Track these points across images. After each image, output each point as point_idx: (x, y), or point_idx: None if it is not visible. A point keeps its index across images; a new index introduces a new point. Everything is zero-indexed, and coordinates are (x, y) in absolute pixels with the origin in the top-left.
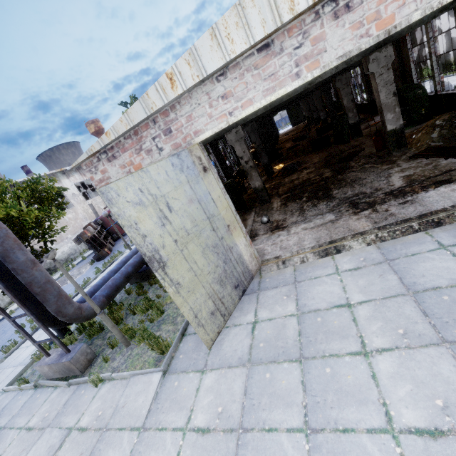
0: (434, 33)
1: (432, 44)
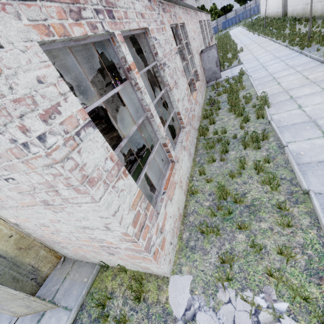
0: (180, 41)
1: (181, 50)
